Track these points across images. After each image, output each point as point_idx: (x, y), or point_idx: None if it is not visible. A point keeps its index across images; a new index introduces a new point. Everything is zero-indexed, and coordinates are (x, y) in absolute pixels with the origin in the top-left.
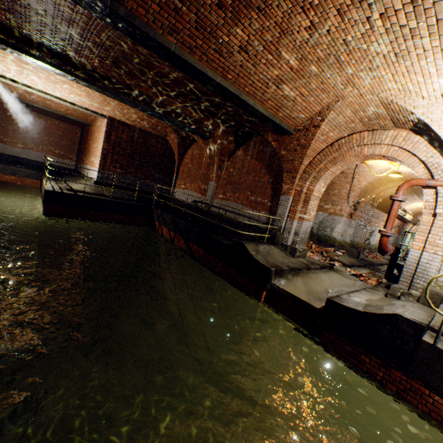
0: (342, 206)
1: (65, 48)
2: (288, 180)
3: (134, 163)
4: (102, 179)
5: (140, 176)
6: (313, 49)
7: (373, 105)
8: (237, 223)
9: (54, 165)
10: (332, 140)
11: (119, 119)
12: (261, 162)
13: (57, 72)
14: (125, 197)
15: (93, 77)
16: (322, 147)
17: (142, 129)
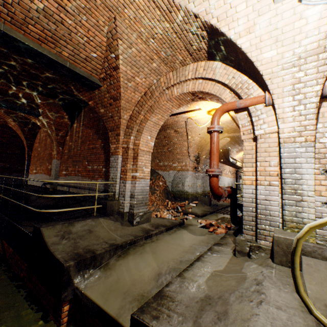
0: (186, 162)
1: None
2: (114, 139)
3: None
4: None
5: None
6: None
7: (156, 21)
8: (78, 198)
9: None
10: (144, 88)
11: None
12: (93, 128)
13: None
14: None
15: None
16: (138, 98)
17: None
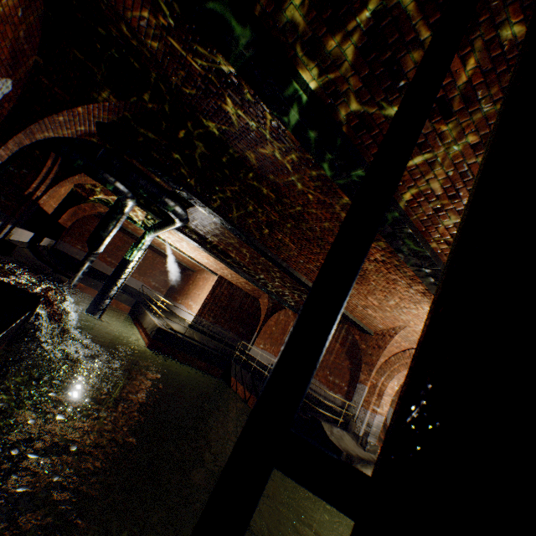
0: None
1: (228, 249)
2: (365, 370)
3: (225, 315)
4: (195, 323)
5: (227, 327)
6: (387, 302)
7: None
8: (311, 399)
9: (146, 294)
10: (404, 347)
11: (227, 278)
12: (343, 346)
13: (212, 255)
14: (210, 345)
15: (233, 262)
16: (396, 351)
17: (241, 288)
